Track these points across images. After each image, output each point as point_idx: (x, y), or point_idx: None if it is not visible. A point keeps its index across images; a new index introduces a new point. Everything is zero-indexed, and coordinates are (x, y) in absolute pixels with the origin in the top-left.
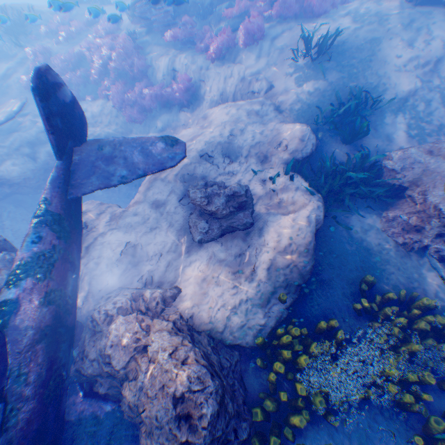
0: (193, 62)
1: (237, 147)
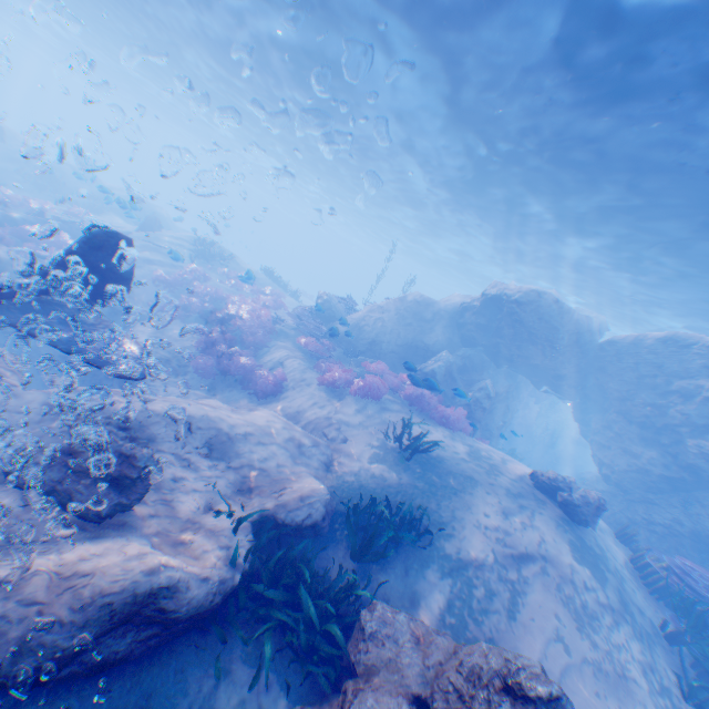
0: (303, 369)
1: (236, 450)
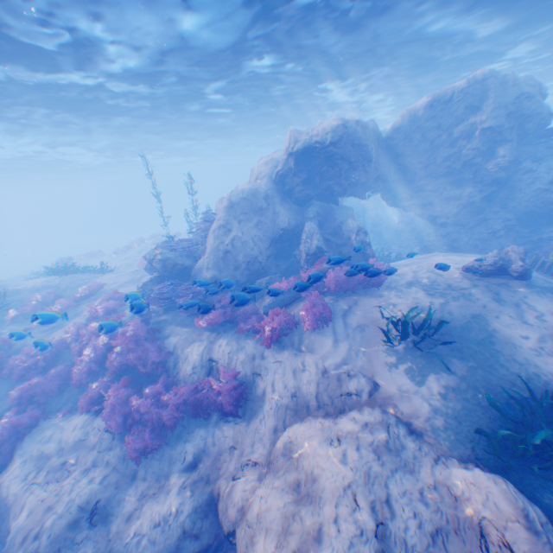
0: (240, 347)
1: None
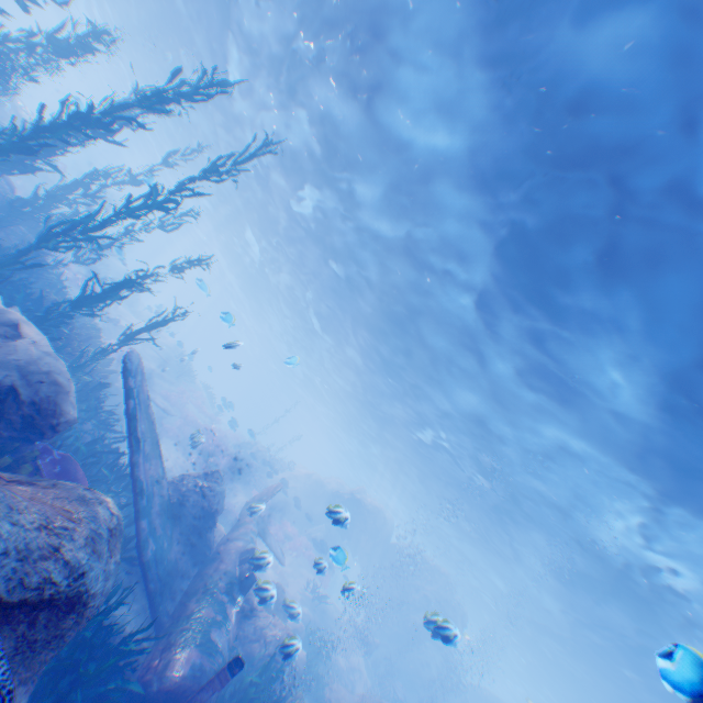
0: None
1: None
